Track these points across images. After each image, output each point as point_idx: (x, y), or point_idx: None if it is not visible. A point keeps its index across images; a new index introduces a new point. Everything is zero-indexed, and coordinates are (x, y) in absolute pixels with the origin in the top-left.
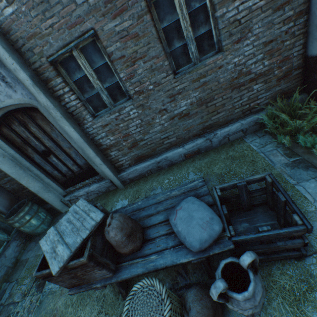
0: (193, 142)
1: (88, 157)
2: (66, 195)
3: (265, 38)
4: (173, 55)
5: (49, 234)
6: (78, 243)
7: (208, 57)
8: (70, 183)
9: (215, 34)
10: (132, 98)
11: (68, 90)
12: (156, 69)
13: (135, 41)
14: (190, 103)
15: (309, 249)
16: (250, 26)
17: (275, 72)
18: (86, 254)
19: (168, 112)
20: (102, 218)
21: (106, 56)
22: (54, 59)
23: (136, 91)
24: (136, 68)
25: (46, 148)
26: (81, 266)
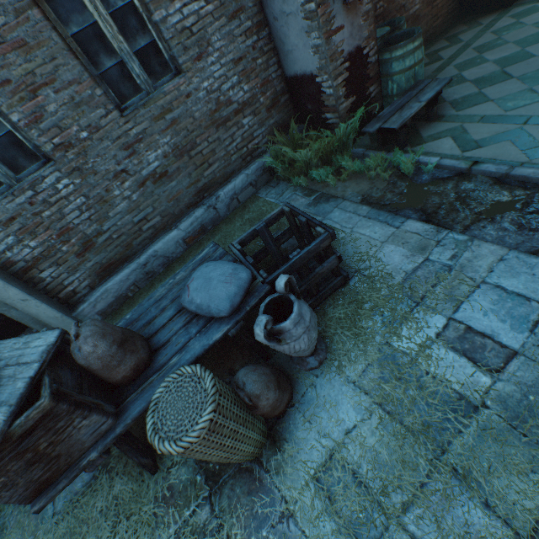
0: (191, 216)
1: None
2: None
3: (232, 54)
4: (106, 80)
5: None
6: (20, 389)
7: (165, 82)
8: None
9: (163, 48)
10: (53, 159)
11: None
12: (84, 102)
13: (25, 54)
14: (164, 154)
15: (350, 272)
16: (207, 38)
17: (261, 100)
18: (46, 392)
19: (131, 175)
20: (59, 336)
21: None
22: None
23: (57, 145)
24: (43, 102)
25: None
26: (43, 421)
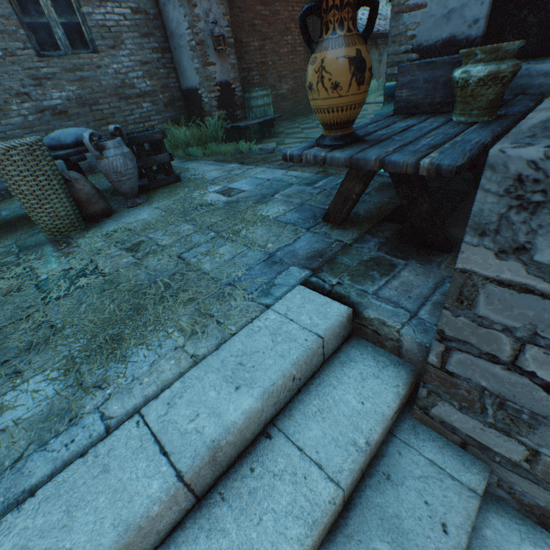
0: None
1: None
2: None
3: (141, 58)
4: (32, 30)
5: None
6: None
7: (82, 52)
8: None
9: (86, 31)
10: None
11: None
12: (7, 33)
13: None
14: (68, 98)
15: (184, 179)
16: (122, 39)
17: (161, 96)
18: None
19: (33, 100)
20: None
21: None
22: None
23: None
24: None
25: None
26: None
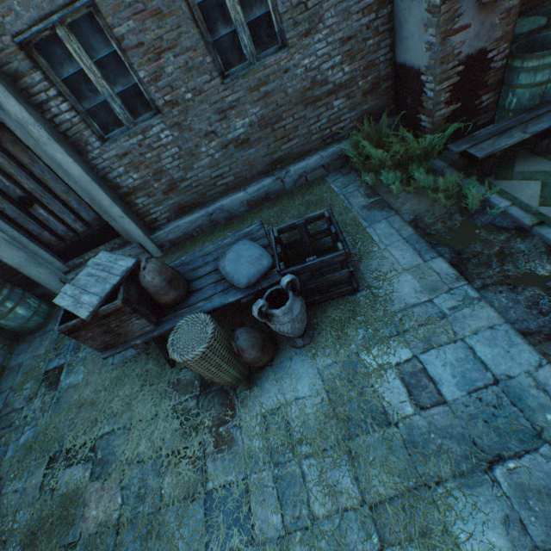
0: (259, 183)
1: (100, 206)
2: (68, 272)
3: (342, 33)
4: (218, 47)
5: (65, 291)
6: (108, 289)
7: (269, 54)
8: (73, 252)
9: (275, 20)
10: (162, 113)
11: (55, 94)
12: (195, 67)
13: (159, 21)
14: (250, 123)
15: (363, 285)
16: (321, 14)
17: (360, 83)
18: (120, 297)
19: (218, 137)
20: (134, 264)
21: (113, 41)
22: (25, 39)
23: (167, 102)
24: (164, 64)
25: (26, 192)
26: (115, 312)
